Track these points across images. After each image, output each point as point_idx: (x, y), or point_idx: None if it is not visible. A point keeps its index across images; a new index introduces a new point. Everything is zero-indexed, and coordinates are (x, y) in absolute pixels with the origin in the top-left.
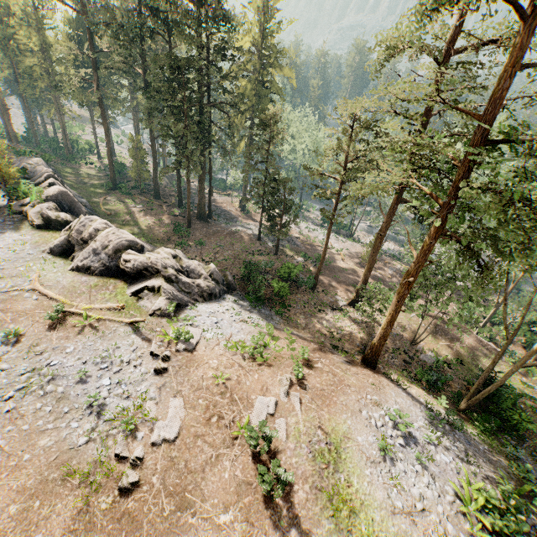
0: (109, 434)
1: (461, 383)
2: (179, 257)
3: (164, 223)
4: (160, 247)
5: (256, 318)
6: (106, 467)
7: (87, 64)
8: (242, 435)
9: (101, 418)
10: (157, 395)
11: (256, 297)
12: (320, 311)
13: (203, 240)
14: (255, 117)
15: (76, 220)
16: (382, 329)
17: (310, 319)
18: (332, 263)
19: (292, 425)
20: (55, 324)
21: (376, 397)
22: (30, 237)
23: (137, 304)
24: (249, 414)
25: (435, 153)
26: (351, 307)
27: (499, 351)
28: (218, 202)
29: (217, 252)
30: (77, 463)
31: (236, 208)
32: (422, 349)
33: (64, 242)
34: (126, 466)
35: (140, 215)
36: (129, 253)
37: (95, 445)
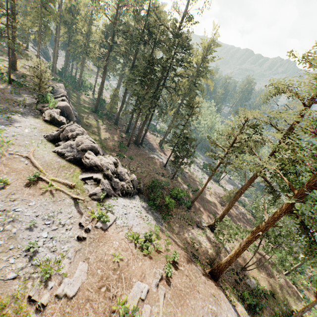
0: (31, 276)
1: (270, 311)
2: (117, 164)
3: (115, 139)
4: (108, 152)
5: (150, 217)
6: (18, 304)
7: (106, 47)
8: (118, 310)
9: (31, 261)
10: (72, 256)
11: (153, 203)
12: (189, 225)
13: (133, 156)
14: (184, 99)
15: (68, 124)
16: (229, 256)
17: (181, 228)
18: (203, 195)
19: (154, 313)
20: (30, 183)
21: (215, 307)
22: (39, 125)
23: (82, 186)
24: (128, 294)
25: (296, 159)
26: (208, 228)
27: (308, 304)
28: (148, 137)
29: (139, 166)
30: (1, 293)
31: (156, 143)
32: (248, 275)
33: (56, 135)
34: (32, 307)
35: (103, 130)
36: (90, 153)
37: (18, 282)
